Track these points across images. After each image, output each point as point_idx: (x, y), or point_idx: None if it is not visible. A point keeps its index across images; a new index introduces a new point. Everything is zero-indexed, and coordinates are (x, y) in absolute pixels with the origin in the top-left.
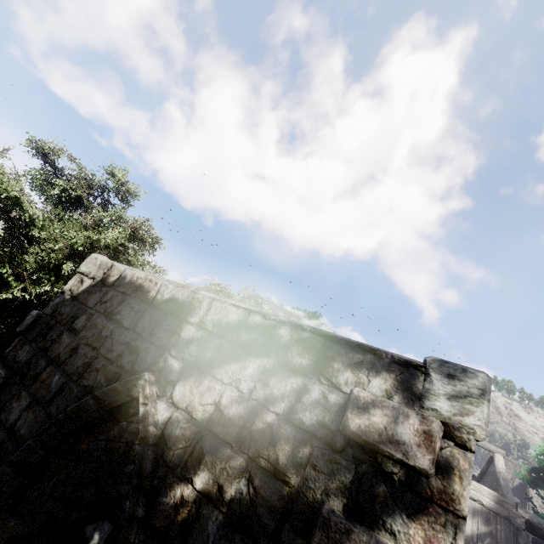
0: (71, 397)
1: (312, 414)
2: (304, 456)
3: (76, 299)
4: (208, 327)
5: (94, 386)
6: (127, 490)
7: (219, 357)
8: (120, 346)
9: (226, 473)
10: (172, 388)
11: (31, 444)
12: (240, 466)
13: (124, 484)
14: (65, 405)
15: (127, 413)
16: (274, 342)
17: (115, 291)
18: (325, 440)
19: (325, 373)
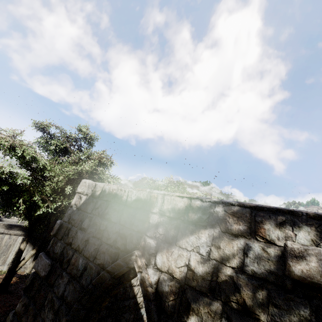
0: (92, 272)
1: (259, 265)
2: (264, 298)
3: (80, 209)
4: (166, 214)
5: (104, 263)
6: (129, 316)
7: (179, 233)
8: (113, 235)
9: (210, 316)
10: (154, 258)
11: (76, 307)
12: (218, 309)
13: (127, 312)
14: (90, 278)
15: (129, 278)
16: (215, 217)
17: (101, 200)
18: (276, 284)
19: (259, 234)
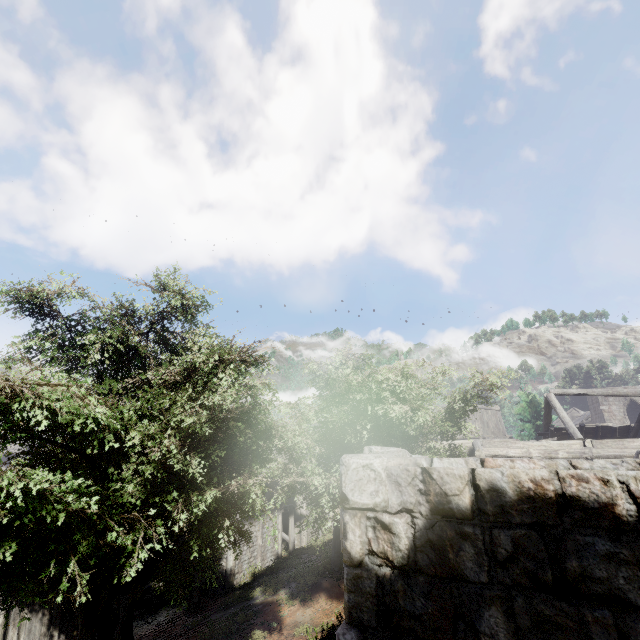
0: None
1: None
2: None
3: (418, 572)
4: None
5: None
6: None
7: None
8: None
9: None
10: None
11: None
12: None
13: None
14: None
15: None
16: None
17: (506, 527)
18: None
19: None
